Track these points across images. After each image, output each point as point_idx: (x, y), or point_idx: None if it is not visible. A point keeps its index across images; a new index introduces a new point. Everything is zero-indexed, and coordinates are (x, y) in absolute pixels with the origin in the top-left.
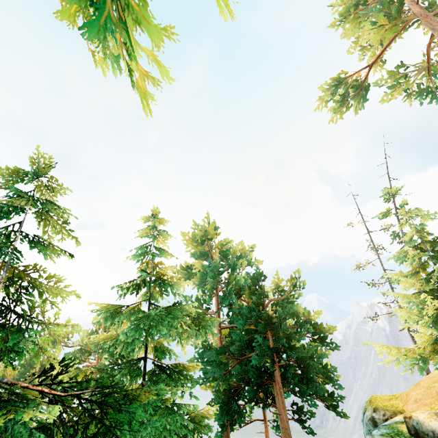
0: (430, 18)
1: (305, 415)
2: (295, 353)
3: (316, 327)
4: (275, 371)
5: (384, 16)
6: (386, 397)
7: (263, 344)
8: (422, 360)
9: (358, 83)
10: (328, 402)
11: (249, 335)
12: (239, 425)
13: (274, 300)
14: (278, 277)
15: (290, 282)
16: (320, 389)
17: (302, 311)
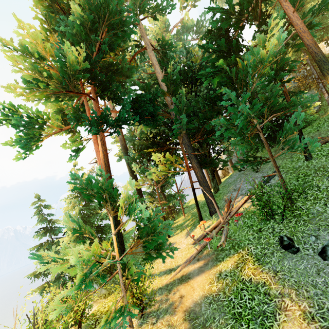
0: None
1: None
2: None
3: None
4: None
5: None
6: None
7: None
8: None
9: None
10: None
11: None
12: None
13: None
14: None
15: None
16: None
17: None
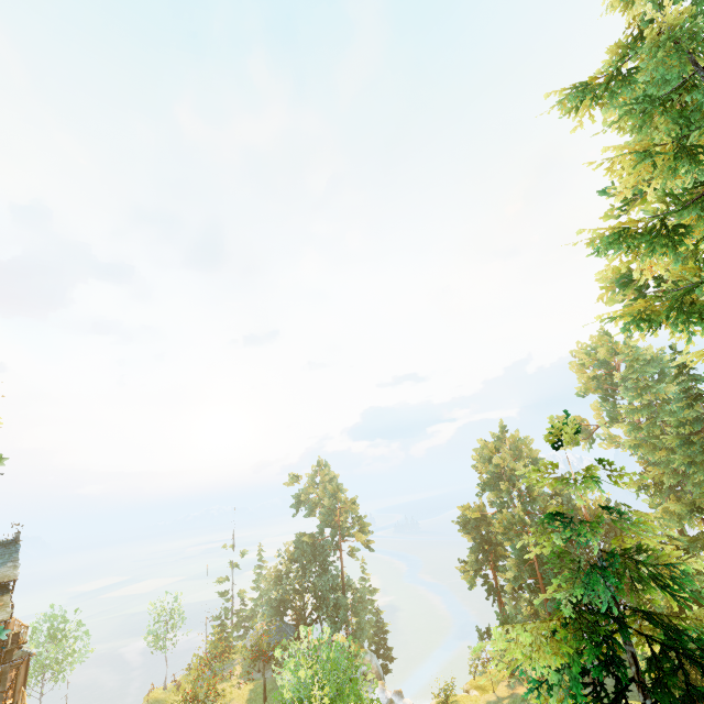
0: None
1: None
2: None
3: None
4: None
5: None
6: None
7: None
8: None
9: None
10: None
11: None
12: None
13: None
14: None
15: None
16: None
17: None
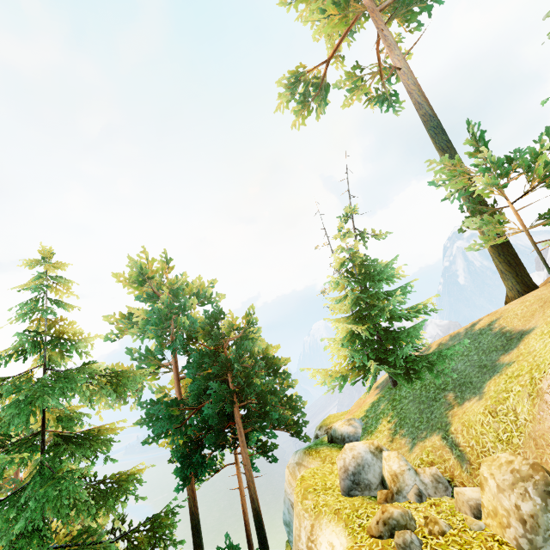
0: (376, 14)
1: (269, 448)
2: (252, 391)
3: (272, 361)
4: (235, 413)
5: (334, 2)
6: (339, 414)
7: (220, 388)
8: (343, 376)
9: (319, 81)
10: (293, 430)
11: (208, 381)
12: (208, 474)
13: (232, 339)
14: (232, 314)
15: (245, 318)
16: (275, 420)
17: (256, 348)
